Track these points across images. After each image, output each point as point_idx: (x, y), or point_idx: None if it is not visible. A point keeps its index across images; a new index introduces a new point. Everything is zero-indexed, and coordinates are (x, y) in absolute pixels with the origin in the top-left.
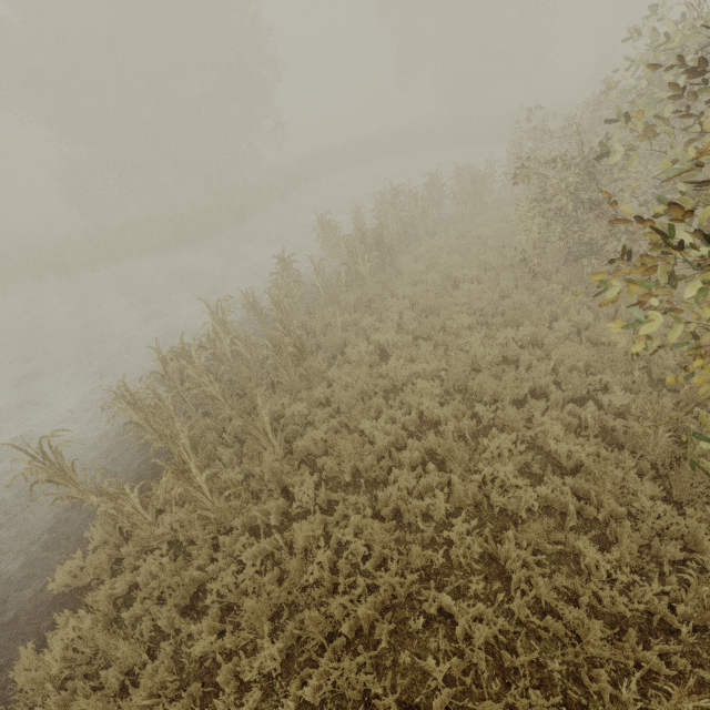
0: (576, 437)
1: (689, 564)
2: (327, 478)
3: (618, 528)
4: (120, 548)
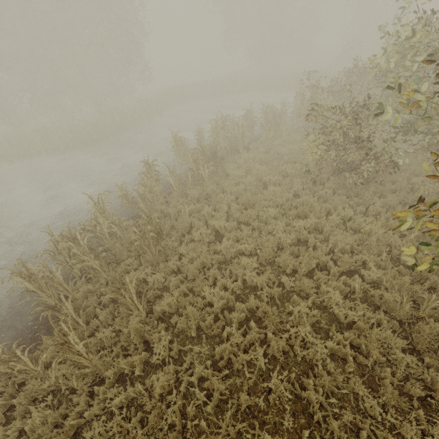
0: (347, 299)
1: (429, 398)
2: (178, 332)
3: (382, 373)
4: (12, 400)
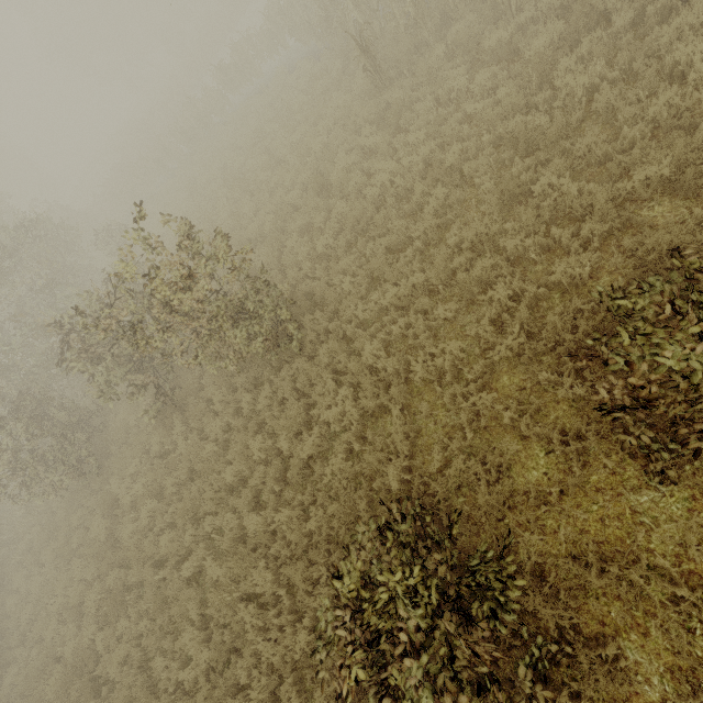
0: None
1: None
2: None
3: None
4: None
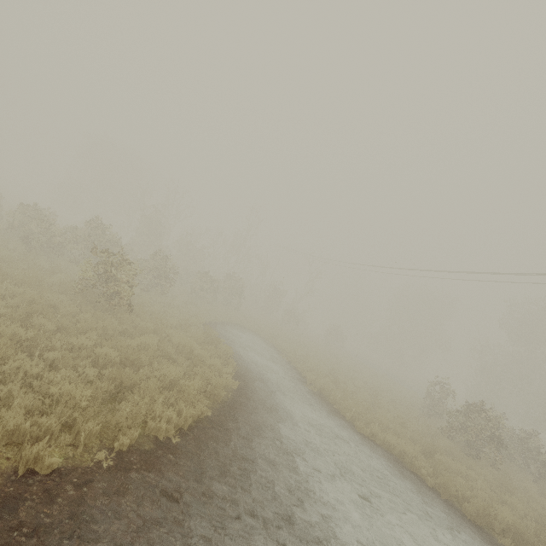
0: None
1: None
2: None
3: None
4: None
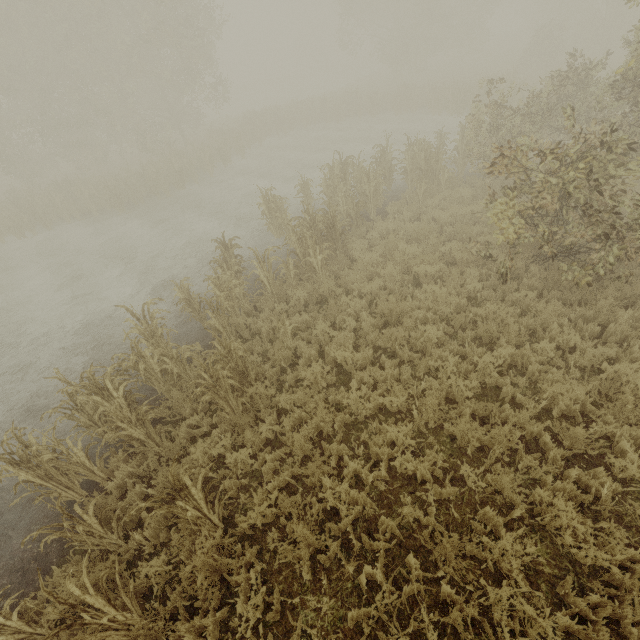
0: (584, 512)
1: None
2: (279, 562)
3: None
4: None
